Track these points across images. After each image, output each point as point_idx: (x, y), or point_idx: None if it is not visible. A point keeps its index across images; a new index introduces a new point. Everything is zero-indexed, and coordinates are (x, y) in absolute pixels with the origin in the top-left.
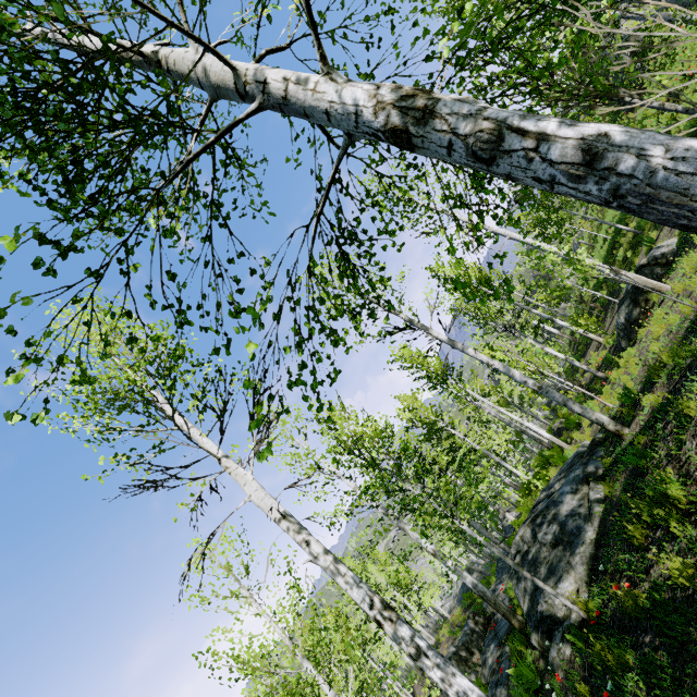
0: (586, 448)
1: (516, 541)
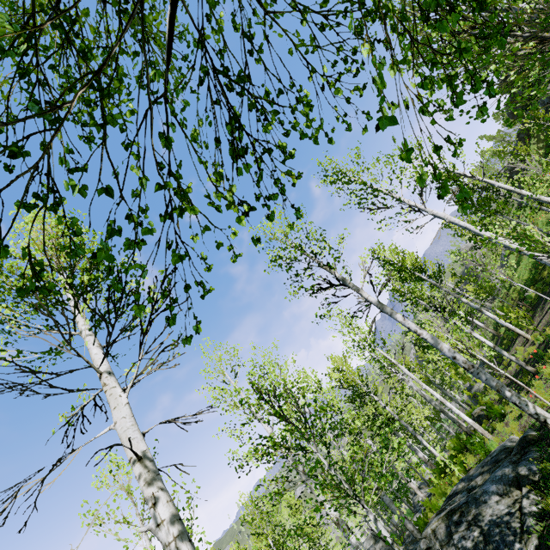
0: (514, 443)
1: (427, 534)
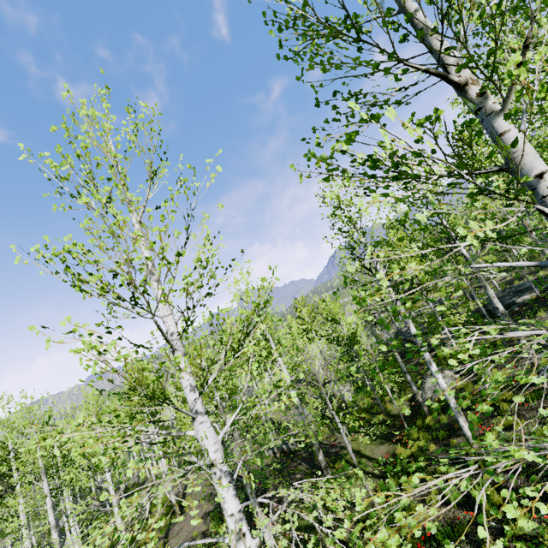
0: None
1: None
